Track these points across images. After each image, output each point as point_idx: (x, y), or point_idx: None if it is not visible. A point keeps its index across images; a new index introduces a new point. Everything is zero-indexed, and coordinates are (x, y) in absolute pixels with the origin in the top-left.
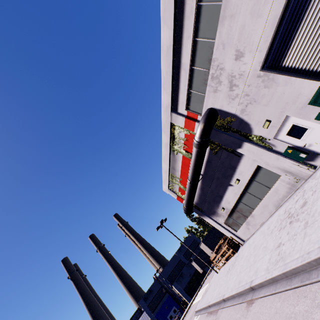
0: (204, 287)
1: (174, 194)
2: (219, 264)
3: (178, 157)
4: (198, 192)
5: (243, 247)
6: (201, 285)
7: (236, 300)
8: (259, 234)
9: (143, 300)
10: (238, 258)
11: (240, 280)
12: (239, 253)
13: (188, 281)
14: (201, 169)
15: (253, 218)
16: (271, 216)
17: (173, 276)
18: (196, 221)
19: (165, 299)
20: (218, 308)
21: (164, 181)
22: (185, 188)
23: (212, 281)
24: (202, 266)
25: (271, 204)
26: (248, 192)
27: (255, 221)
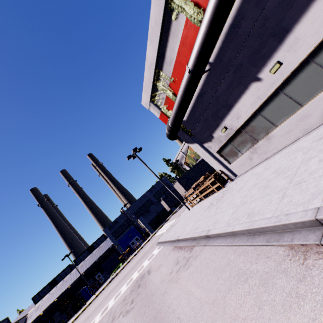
0: (170, 222)
1: (157, 109)
2: (194, 201)
3: (176, 28)
4: (193, 103)
5: (237, 180)
6: (166, 221)
7: (241, 239)
8: (284, 156)
9: (108, 228)
10: (231, 191)
11: (253, 212)
12: (231, 187)
13: (154, 217)
14: (217, 42)
15: (268, 141)
16: (308, 134)
17: (140, 212)
18: (172, 166)
19: (130, 230)
20: (194, 245)
21: (145, 86)
22: (176, 97)
23: (182, 217)
24: (171, 205)
25: (319, 112)
26: (284, 93)
27: (268, 147)
